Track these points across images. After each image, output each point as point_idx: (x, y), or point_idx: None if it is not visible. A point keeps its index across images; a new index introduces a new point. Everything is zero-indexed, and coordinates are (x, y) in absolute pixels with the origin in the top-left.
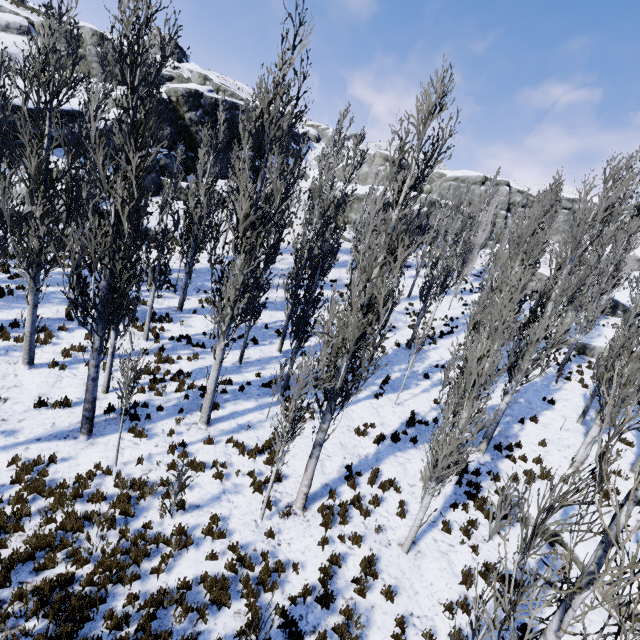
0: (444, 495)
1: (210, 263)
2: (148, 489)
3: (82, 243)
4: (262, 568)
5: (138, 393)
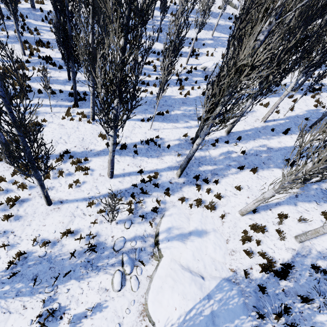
0: (117, 188)
1: None
2: None
3: None
4: None
5: None
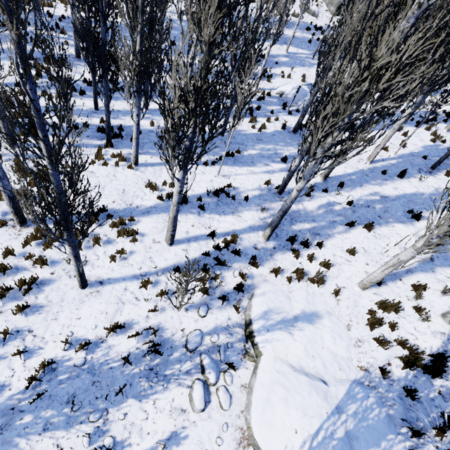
0: (180, 259)
1: None
2: None
3: None
4: None
5: None
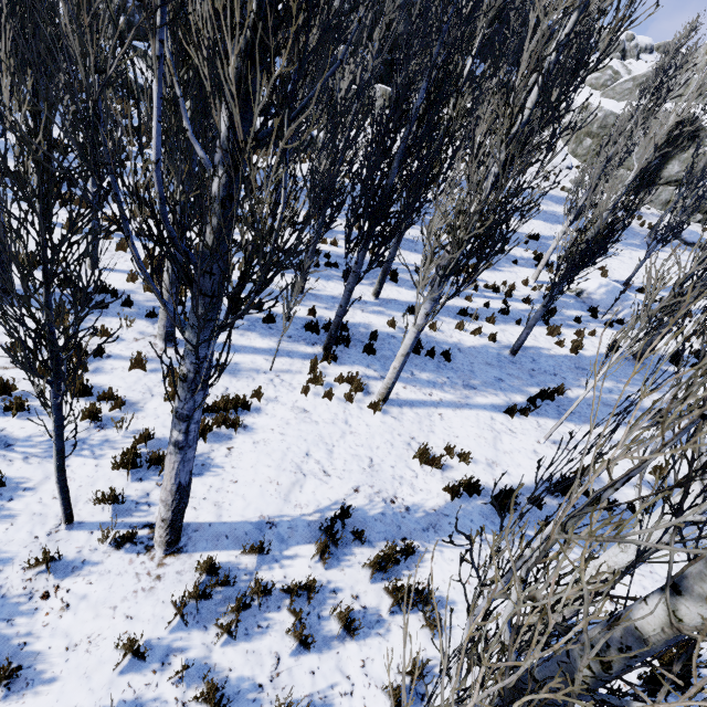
0: None
1: None
2: None
3: None
4: None
5: (128, 281)
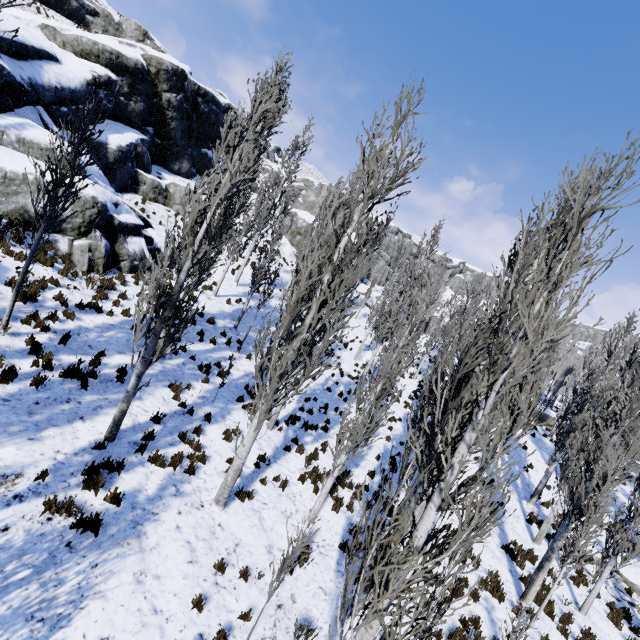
0: None
1: None
2: None
3: None
4: None
5: (333, 512)
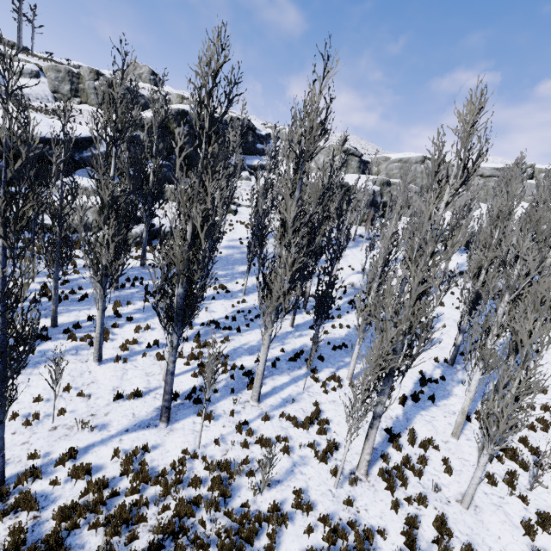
0: (476, 448)
1: (258, 262)
2: (236, 470)
3: (170, 259)
4: (355, 537)
5: (192, 378)
